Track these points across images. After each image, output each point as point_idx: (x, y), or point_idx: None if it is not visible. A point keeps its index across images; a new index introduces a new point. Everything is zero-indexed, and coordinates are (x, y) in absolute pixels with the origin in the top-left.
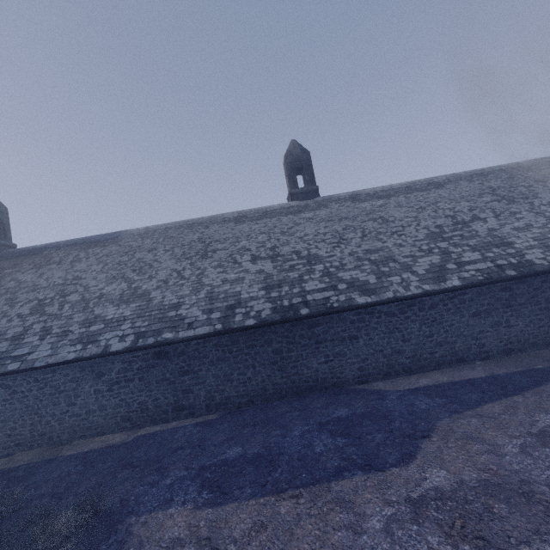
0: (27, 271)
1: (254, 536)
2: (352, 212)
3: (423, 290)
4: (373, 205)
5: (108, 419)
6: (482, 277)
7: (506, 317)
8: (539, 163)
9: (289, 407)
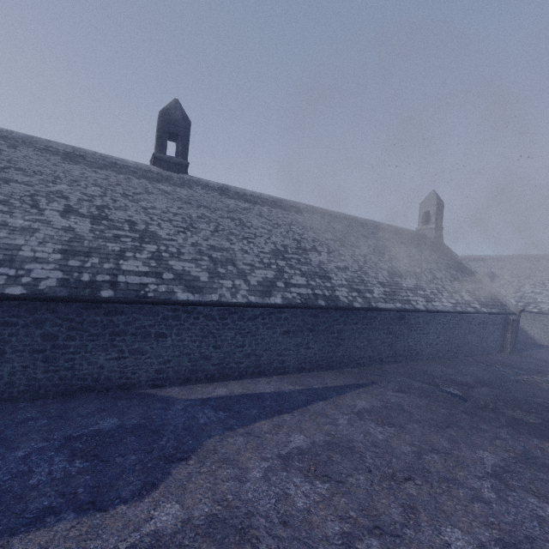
0: None
1: None
2: (215, 204)
3: (248, 301)
4: (238, 205)
5: None
6: (300, 300)
7: (308, 340)
8: (369, 223)
9: (39, 412)
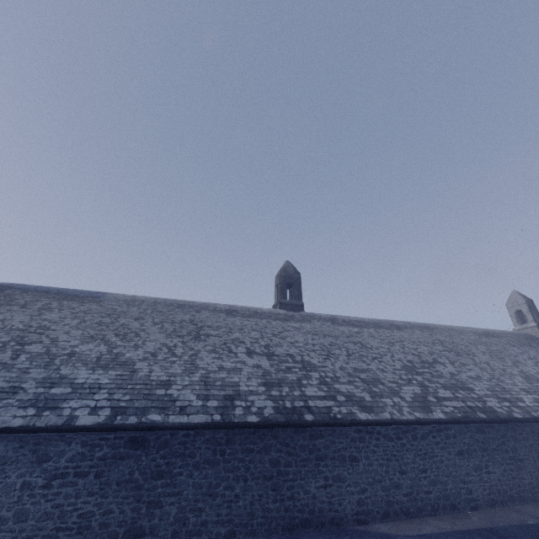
0: None
1: None
2: (334, 332)
3: (415, 417)
4: (350, 330)
5: None
6: (460, 414)
7: (485, 461)
8: (466, 330)
9: None
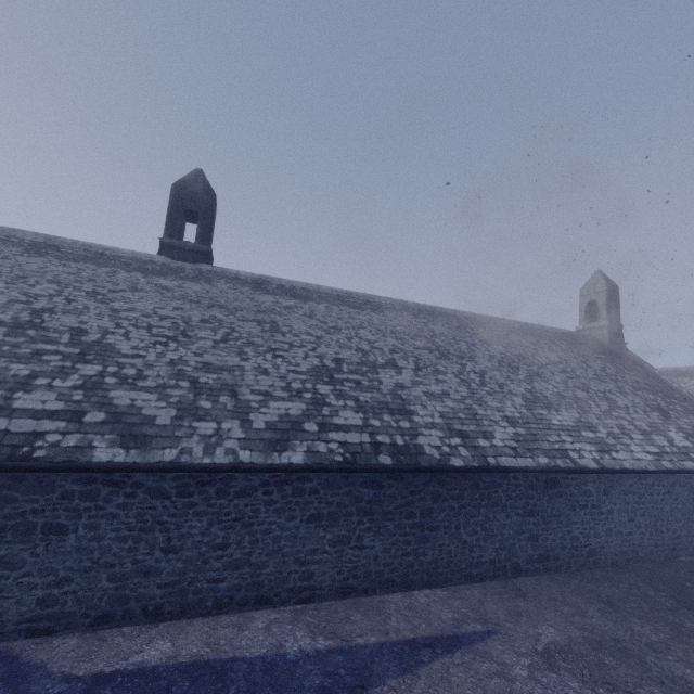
0: None
1: None
2: (240, 302)
3: (234, 460)
4: (277, 303)
5: None
6: (342, 457)
7: (360, 531)
8: (494, 323)
9: None
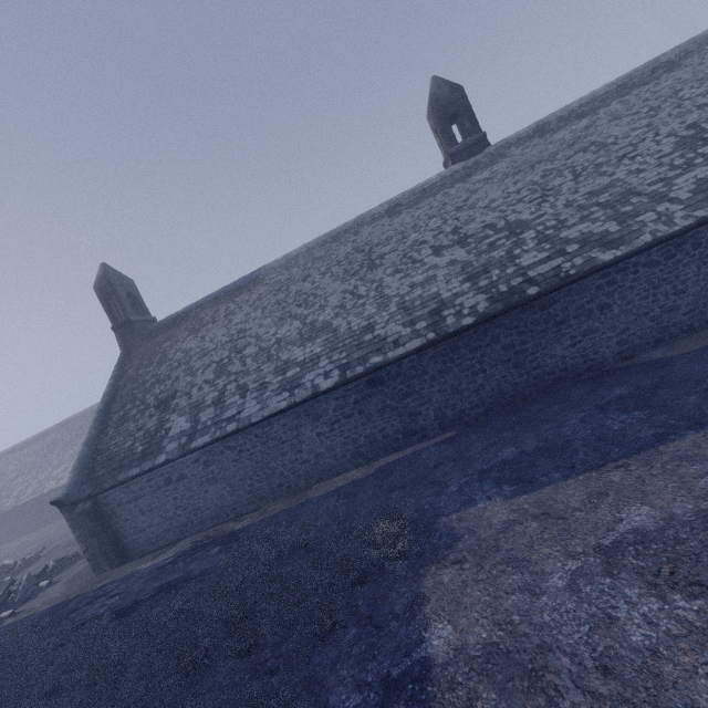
0: (185, 339)
1: (598, 502)
2: (546, 151)
3: (696, 219)
4: (574, 131)
5: (339, 459)
6: None
7: None
8: None
9: (542, 404)
